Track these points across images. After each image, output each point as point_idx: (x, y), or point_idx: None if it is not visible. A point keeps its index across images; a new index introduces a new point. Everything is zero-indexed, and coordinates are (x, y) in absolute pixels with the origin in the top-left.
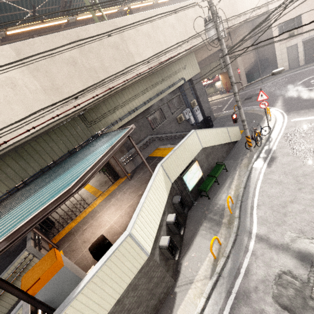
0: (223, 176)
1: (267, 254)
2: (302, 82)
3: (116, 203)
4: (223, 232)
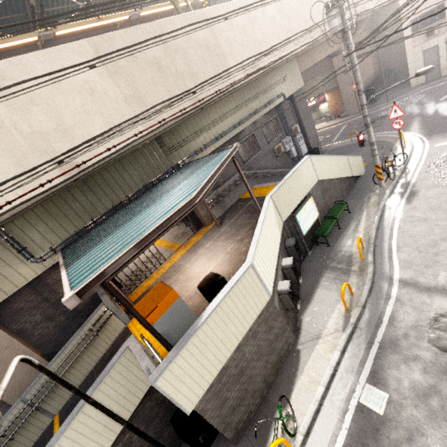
0: (345, 219)
1: (417, 299)
2: (446, 97)
3: (207, 253)
4: (354, 281)
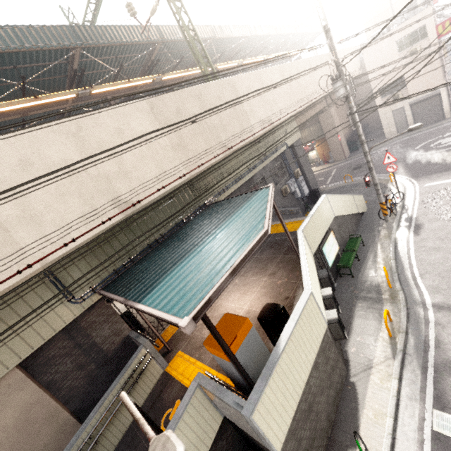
0: (361, 252)
1: None
2: (420, 147)
3: (238, 288)
4: (389, 308)
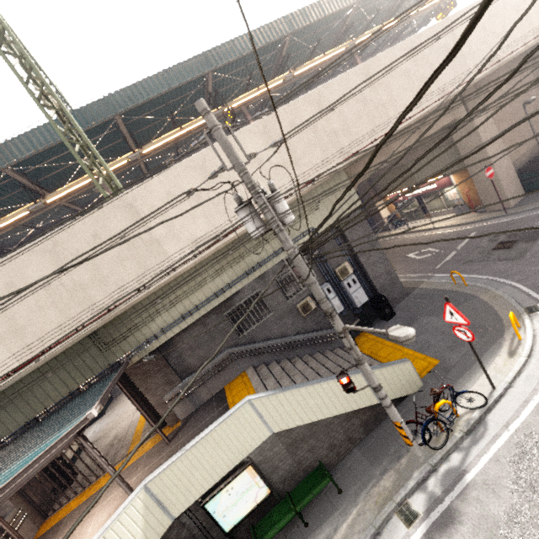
0: (326, 505)
1: None
2: None
3: (119, 499)
4: None
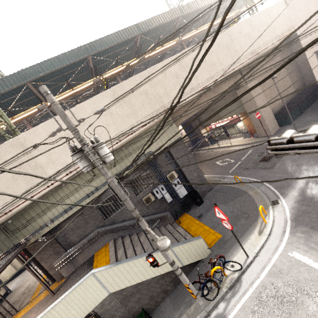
0: None
1: None
2: None
3: None
4: None
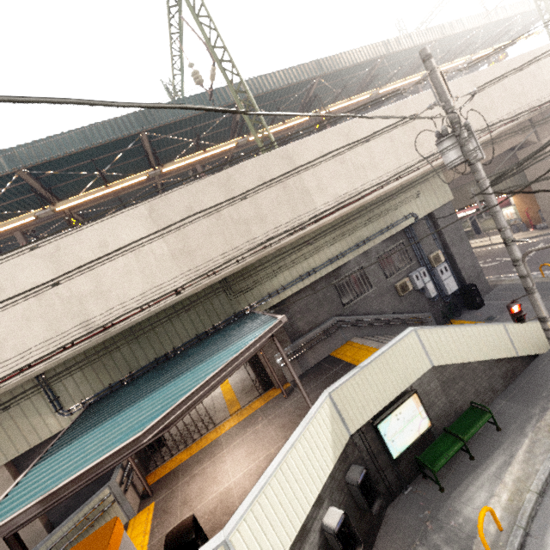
0: (487, 441)
1: None
2: None
3: (251, 440)
4: None
